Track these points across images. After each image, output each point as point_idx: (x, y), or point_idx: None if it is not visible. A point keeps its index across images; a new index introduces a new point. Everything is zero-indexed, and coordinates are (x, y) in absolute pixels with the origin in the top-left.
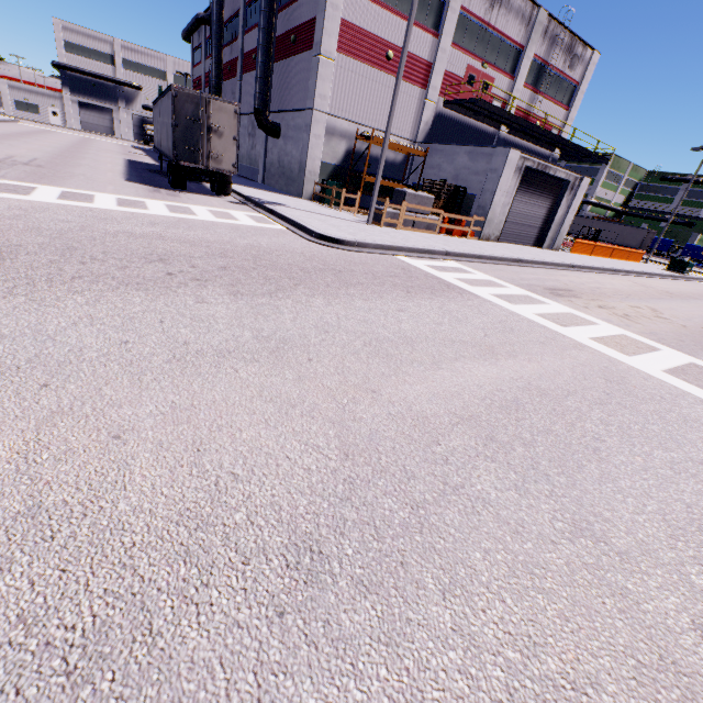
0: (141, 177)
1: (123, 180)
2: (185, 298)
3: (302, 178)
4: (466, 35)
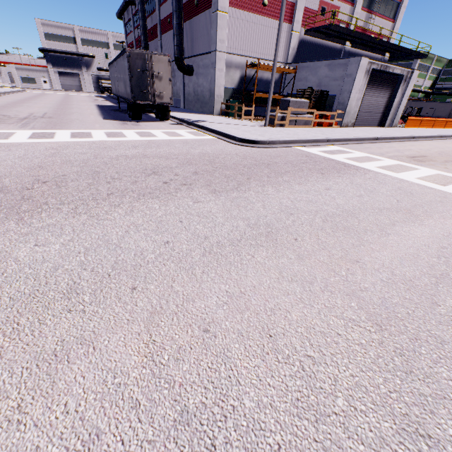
0: (110, 115)
1: (102, 119)
2: (184, 200)
3: (212, 101)
4: None
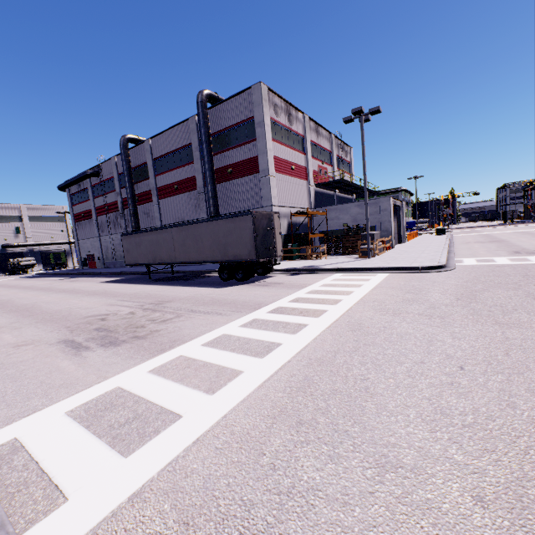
0: (196, 284)
1: (218, 288)
2: None
3: None
4: (313, 151)
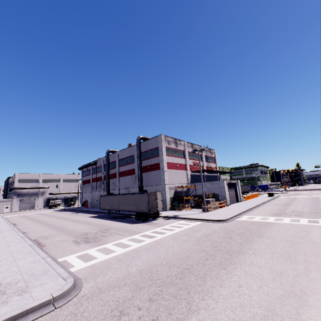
0: (125, 221)
1: (131, 224)
2: (259, 241)
3: (165, 204)
4: (190, 156)
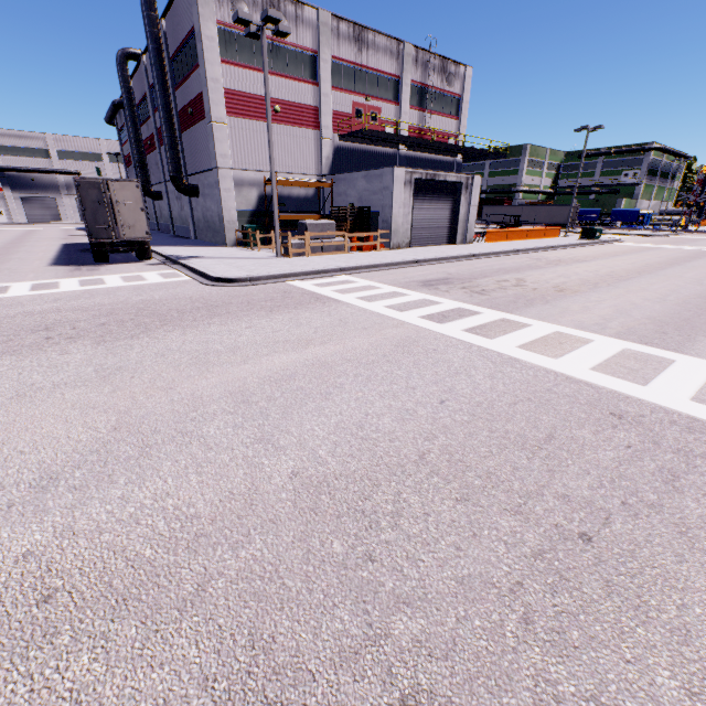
0: (69, 259)
1: (48, 266)
2: (51, 353)
3: (223, 228)
4: (343, 78)
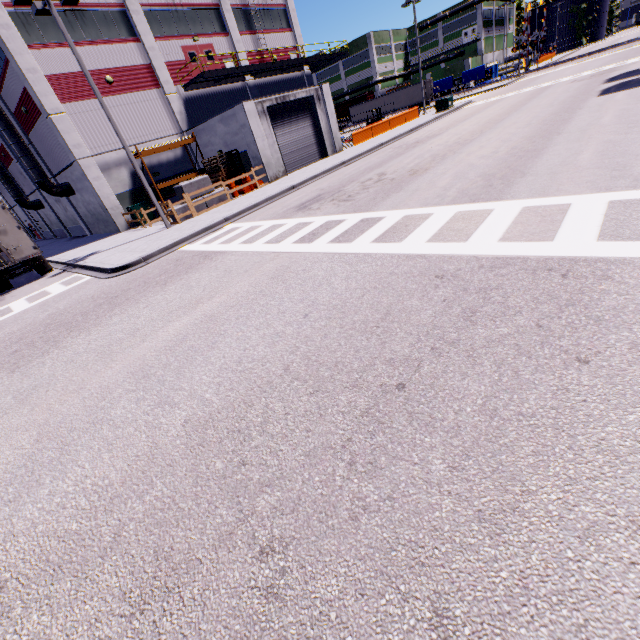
0: None
1: None
2: None
3: (110, 217)
4: (163, 25)
